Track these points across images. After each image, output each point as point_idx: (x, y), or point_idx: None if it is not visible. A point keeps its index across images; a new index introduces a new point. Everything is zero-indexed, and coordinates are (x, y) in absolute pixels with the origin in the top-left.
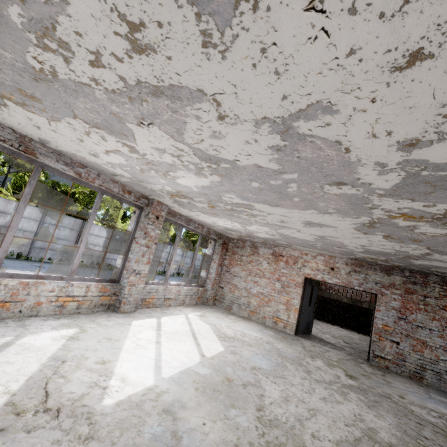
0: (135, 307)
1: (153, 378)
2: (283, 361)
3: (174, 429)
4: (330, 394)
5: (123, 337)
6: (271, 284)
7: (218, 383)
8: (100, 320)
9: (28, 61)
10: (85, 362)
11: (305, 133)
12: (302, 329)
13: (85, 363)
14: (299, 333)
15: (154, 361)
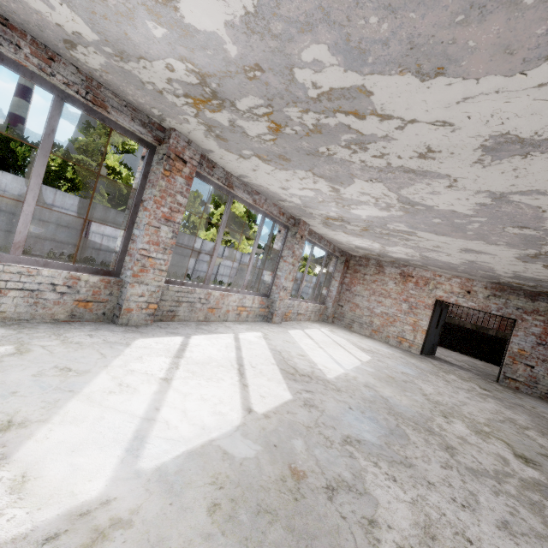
0: (281, 319)
1: (341, 368)
2: (422, 371)
3: (380, 395)
4: (471, 396)
5: (295, 341)
6: (397, 305)
7: (385, 378)
8: (267, 328)
9: (319, 148)
10: (291, 354)
11: (515, 200)
12: (427, 350)
13: (292, 354)
14: (424, 353)
15: (331, 359)
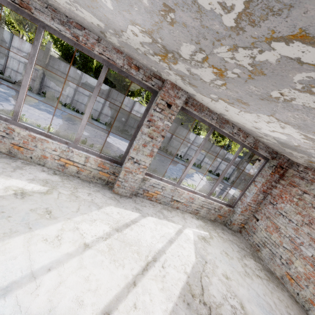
0: (130, 194)
1: None
2: None
3: None
4: None
5: (64, 218)
6: None
7: None
8: (82, 191)
9: None
10: None
11: None
12: None
13: None
14: None
15: (24, 275)
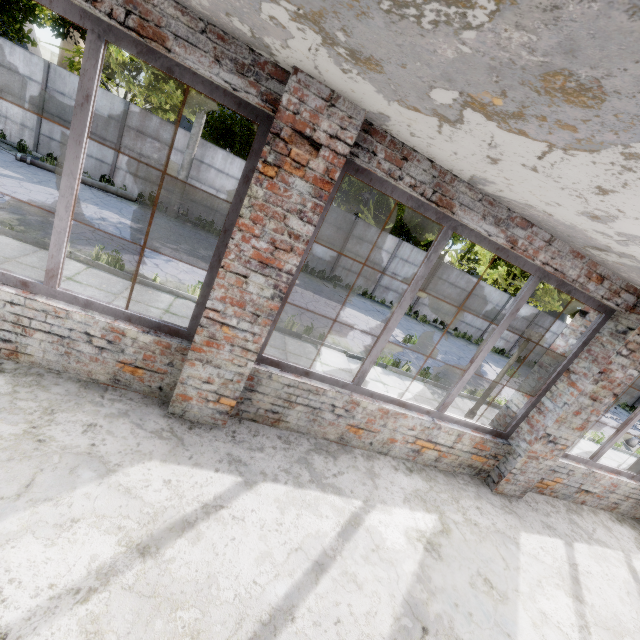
0: (521, 491)
1: None
2: None
3: None
4: None
5: (512, 591)
6: None
7: None
8: (467, 505)
9: None
10: None
11: None
12: None
13: None
14: None
15: None
